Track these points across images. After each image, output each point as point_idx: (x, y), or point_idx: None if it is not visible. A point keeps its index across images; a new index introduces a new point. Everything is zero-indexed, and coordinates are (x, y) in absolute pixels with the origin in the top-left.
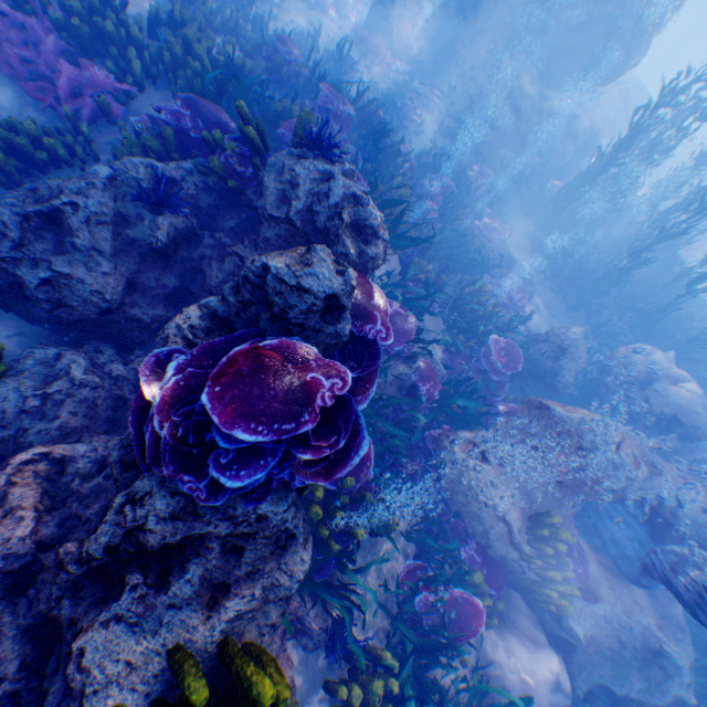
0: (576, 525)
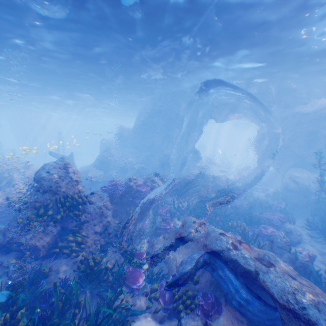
0: (227, 300)
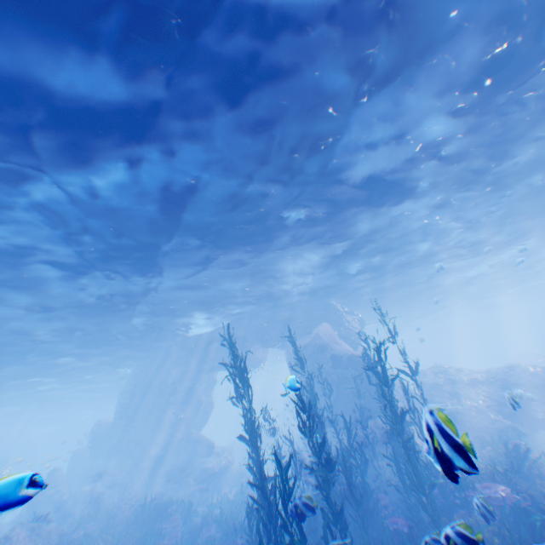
0: None
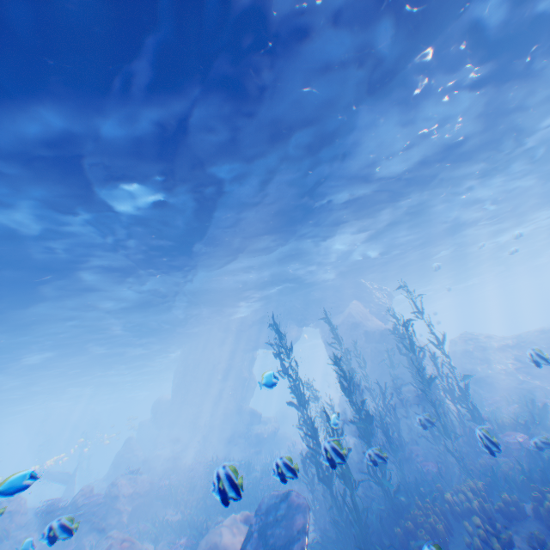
0: None
